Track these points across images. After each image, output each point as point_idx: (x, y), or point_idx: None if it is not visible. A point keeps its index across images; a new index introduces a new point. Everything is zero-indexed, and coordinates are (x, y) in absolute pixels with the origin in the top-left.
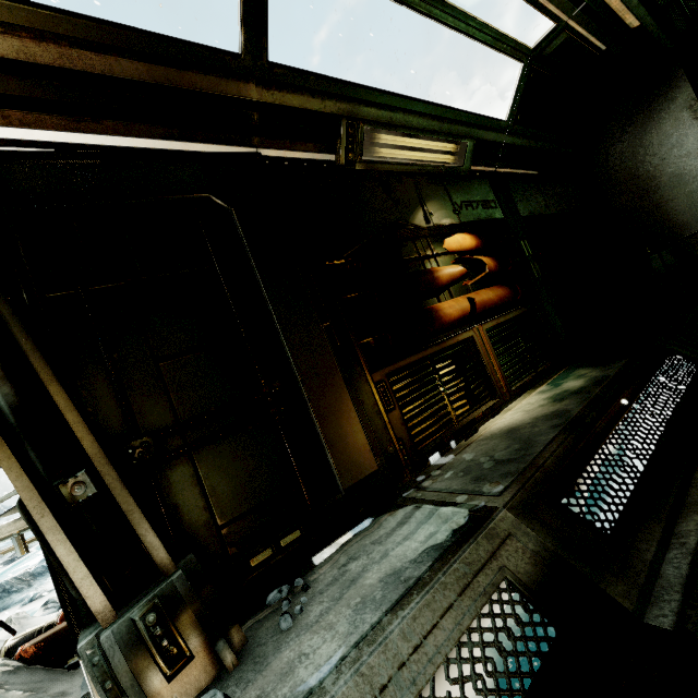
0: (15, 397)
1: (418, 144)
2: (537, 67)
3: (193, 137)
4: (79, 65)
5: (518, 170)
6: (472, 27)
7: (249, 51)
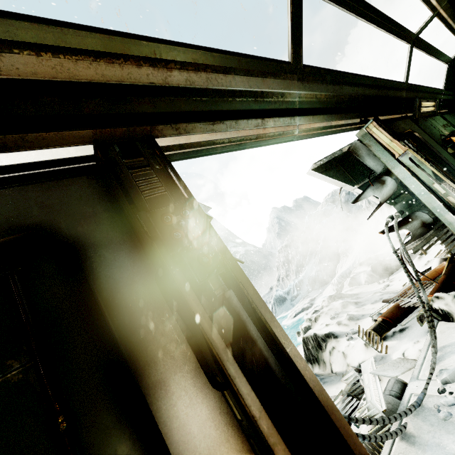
0: (451, 181)
1: (428, 104)
2: (450, 65)
3: (394, 113)
4: (386, 95)
5: (443, 110)
6: (439, 56)
7: (406, 81)
